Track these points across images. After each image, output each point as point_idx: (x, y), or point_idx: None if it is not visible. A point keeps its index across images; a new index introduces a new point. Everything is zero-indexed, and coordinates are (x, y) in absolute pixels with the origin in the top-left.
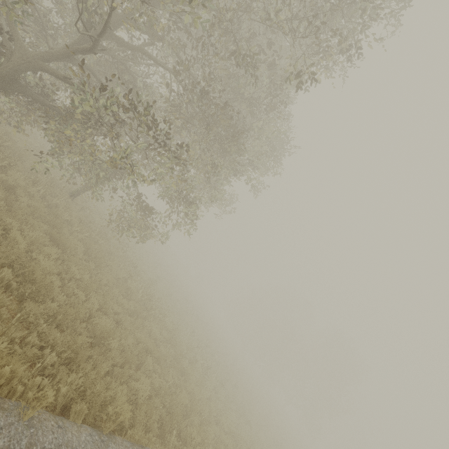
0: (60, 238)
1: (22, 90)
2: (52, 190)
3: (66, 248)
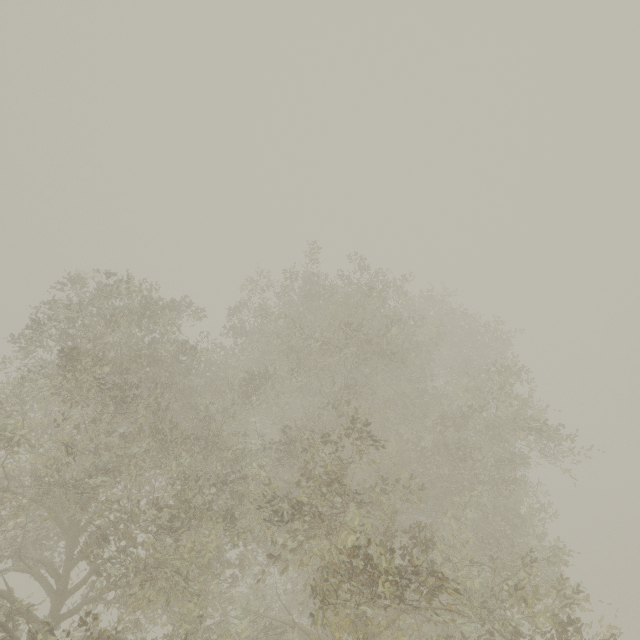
0: None
1: None
2: None
3: None
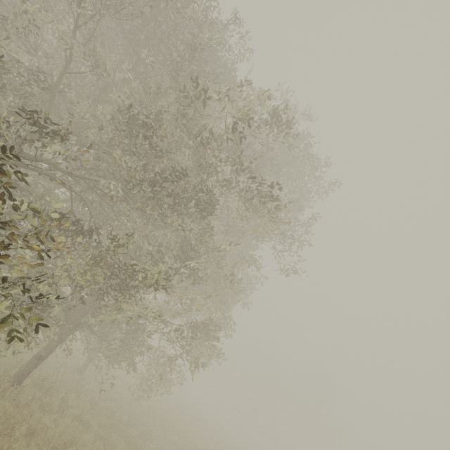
0: (132, 441)
1: (79, 328)
2: (83, 386)
3: (134, 445)
